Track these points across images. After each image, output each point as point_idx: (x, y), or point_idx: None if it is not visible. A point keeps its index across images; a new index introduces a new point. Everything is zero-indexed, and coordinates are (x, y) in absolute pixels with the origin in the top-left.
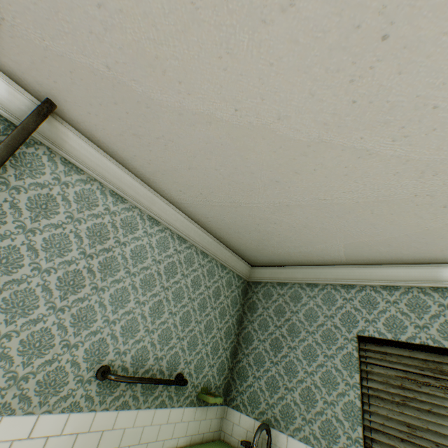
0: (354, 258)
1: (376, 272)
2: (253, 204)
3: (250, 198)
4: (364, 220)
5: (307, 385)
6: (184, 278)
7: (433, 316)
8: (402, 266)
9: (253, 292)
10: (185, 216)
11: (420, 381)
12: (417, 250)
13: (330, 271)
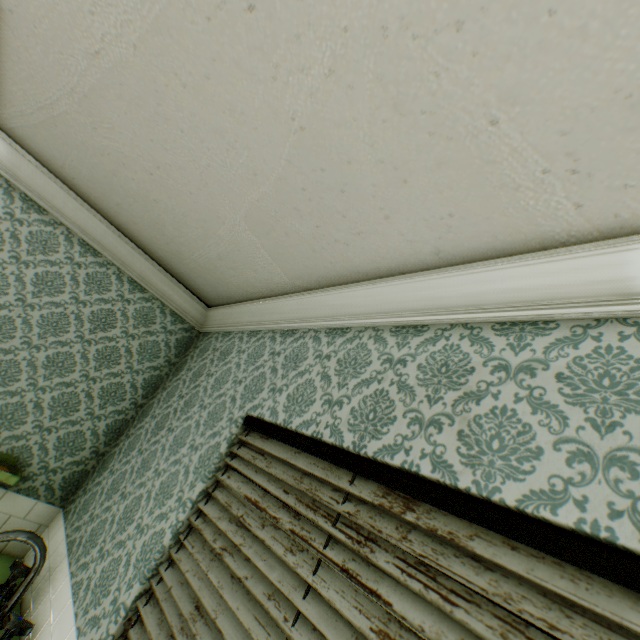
0: (293, 270)
1: (328, 302)
2: (58, 105)
3: (41, 87)
4: (196, 117)
5: (143, 493)
6: (18, 265)
7: (364, 381)
8: (362, 284)
9: (195, 348)
10: (39, 165)
11: (268, 513)
12: (352, 226)
13: (277, 307)
